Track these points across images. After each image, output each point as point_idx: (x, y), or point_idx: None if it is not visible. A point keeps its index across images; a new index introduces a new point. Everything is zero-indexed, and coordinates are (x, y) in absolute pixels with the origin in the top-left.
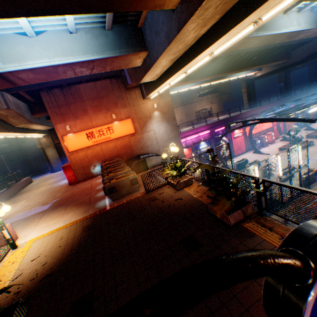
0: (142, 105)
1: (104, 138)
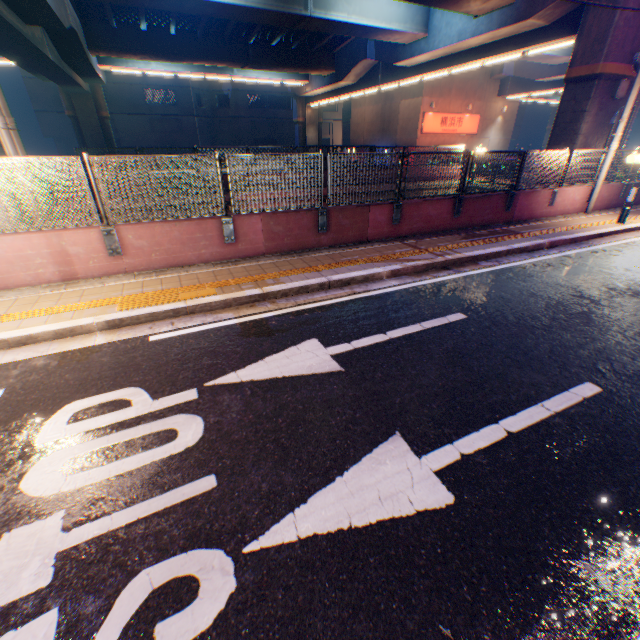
0: (493, 104)
1: (451, 130)
